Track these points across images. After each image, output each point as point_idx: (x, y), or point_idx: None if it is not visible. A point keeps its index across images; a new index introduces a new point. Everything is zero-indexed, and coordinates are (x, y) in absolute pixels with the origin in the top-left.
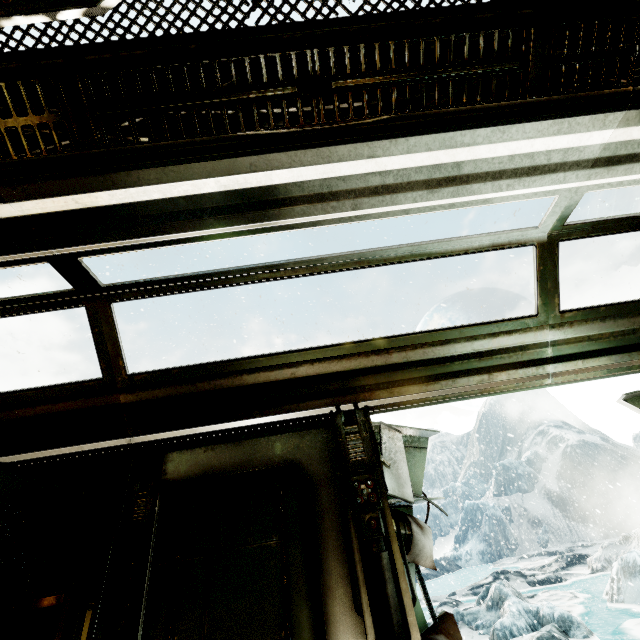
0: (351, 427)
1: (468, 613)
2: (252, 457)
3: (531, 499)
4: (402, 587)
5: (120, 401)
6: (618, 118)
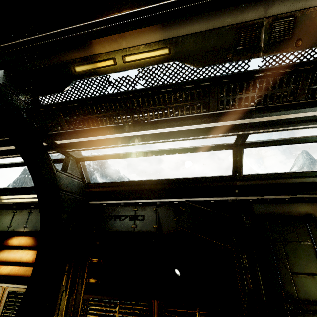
0: None
1: None
2: (291, 210)
3: None
4: None
5: (236, 184)
6: None
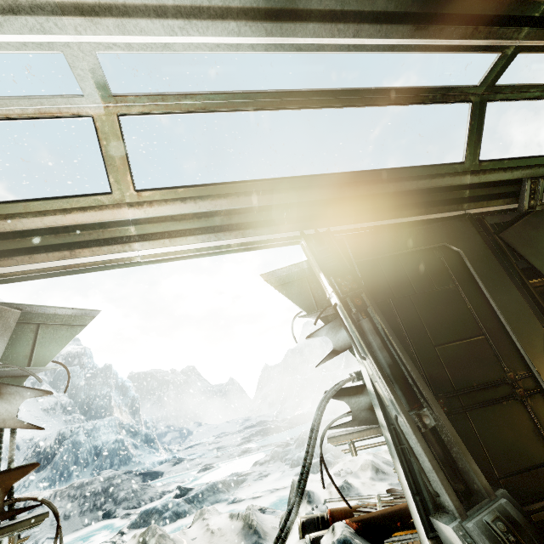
0: None
1: (283, 451)
2: None
3: None
4: None
5: None
6: None
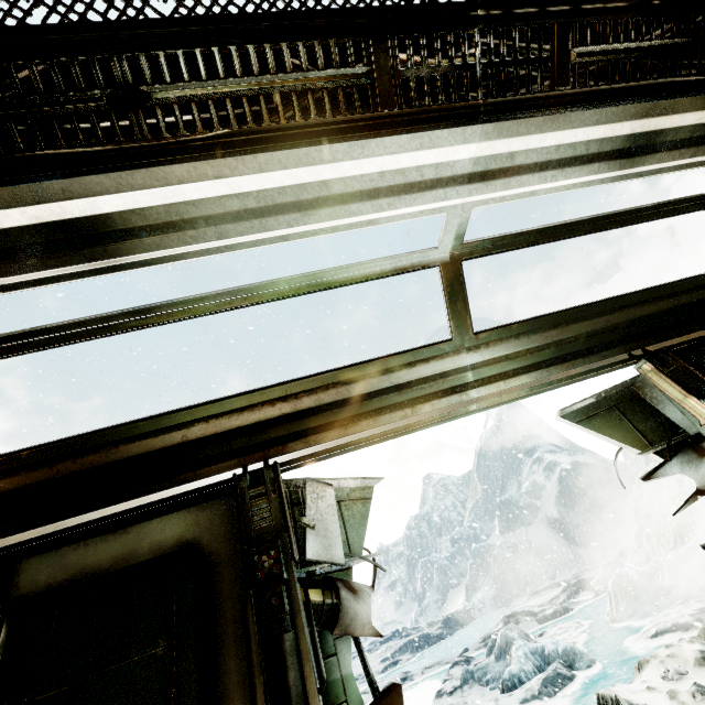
0: (257, 489)
1: (478, 669)
2: (138, 546)
3: (535, 531)
4: (305, 671)
5: None
6: (477, 132)
